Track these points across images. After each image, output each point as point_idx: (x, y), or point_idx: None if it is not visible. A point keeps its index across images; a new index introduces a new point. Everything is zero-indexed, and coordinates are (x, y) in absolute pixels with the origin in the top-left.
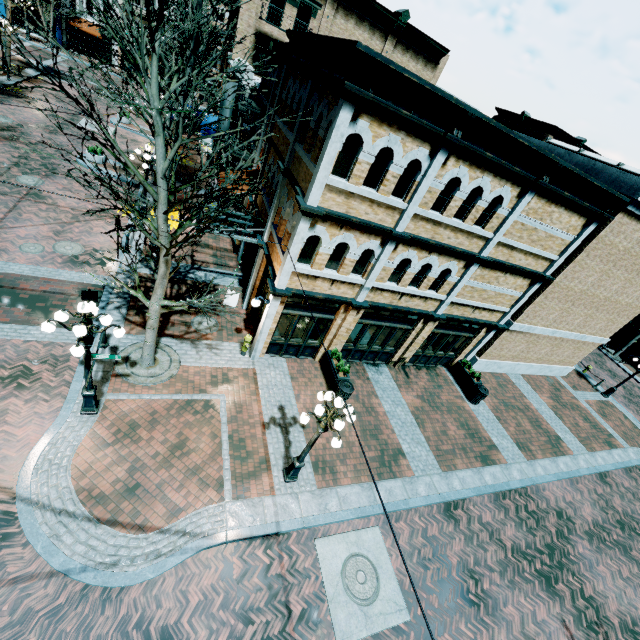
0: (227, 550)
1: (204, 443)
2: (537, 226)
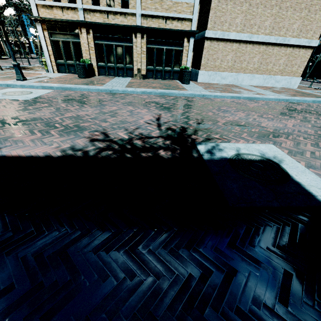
0: None
1: None
2: None
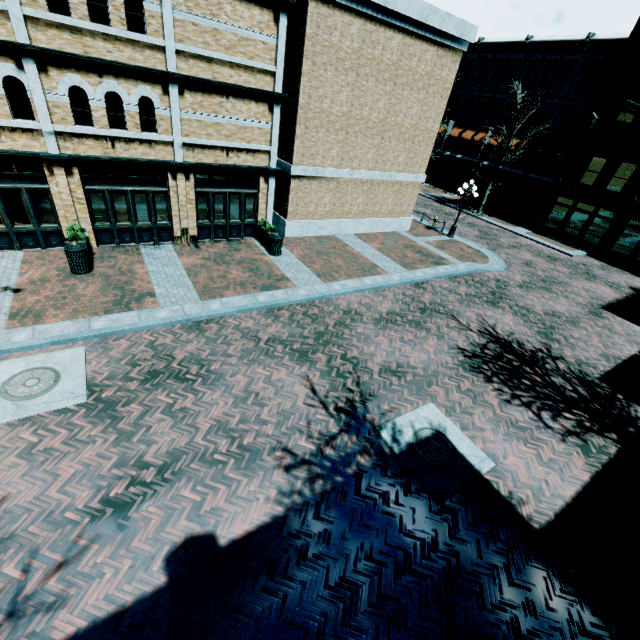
0: None
1: None
2: (215, 25)
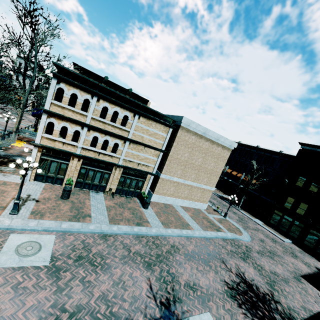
0: None
1: None
2: (148, 128)
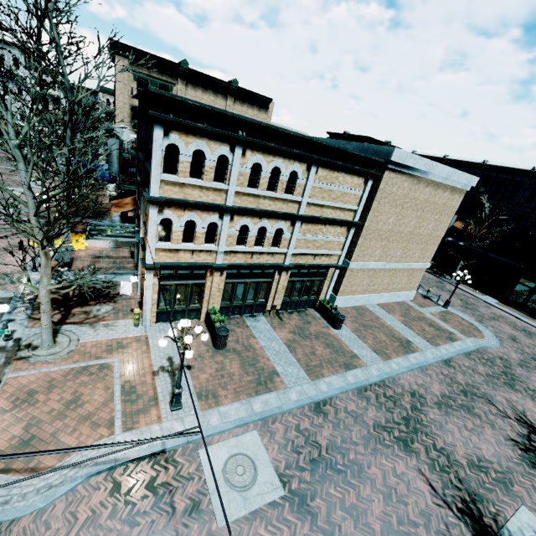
0: (116, 472)
1: (98, 395)
2: (331, 188)
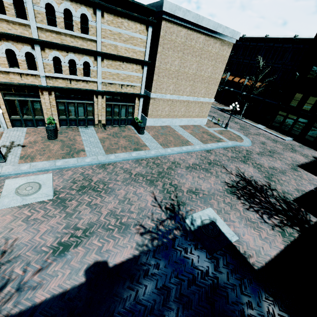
0: None
1: None
2: (119, 31)
